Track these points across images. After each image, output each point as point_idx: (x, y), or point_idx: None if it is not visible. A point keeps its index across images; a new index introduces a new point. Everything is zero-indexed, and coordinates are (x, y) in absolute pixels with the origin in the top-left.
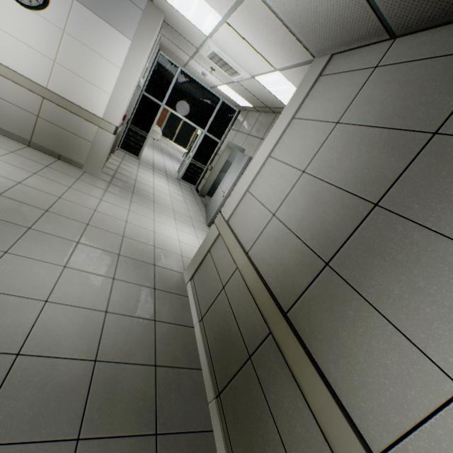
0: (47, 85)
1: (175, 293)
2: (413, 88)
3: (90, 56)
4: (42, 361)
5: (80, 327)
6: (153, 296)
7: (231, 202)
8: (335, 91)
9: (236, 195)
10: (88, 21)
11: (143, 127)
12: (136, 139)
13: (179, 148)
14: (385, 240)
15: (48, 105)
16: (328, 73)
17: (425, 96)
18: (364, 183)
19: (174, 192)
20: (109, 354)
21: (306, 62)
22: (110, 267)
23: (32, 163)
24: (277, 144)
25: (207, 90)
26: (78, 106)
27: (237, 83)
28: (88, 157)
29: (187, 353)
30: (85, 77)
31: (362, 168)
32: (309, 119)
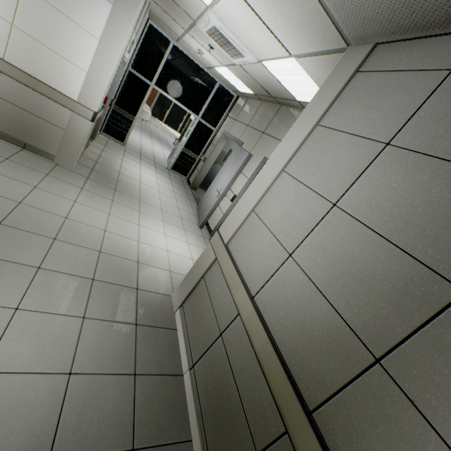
0: (4, 55)
1: (161, 327)
2: None
3: (60, 21)
4: None
5: (30, 408)
6: (134, 337)
7: (232, 221)
8: (383, 97)
9: (239, 213)
10: None
11: (129, 109)
12: (121, 122)
13: (170, 130)
14: None
15: (7, 81)
16: (370, 69)
17: None
18: (441, 250)
19: (163, 186)
20: (69, 446)
21: (335, 50)
22: (80, 300)
23: None
24: (293, 156)
25: (203, 70)
26: (46, 84)
27: (239, 67)
28: (60, 147)
29: (175, 418)
30: (54, 48)
31: (434, 224)
32: (342, 130)
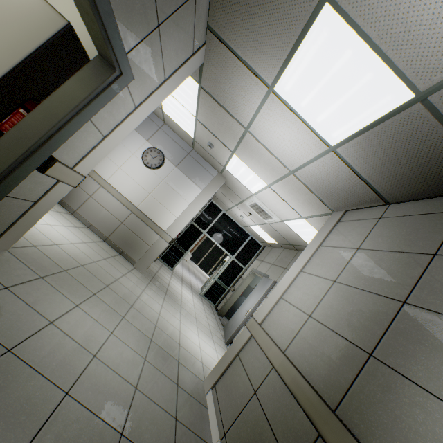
0: (138, 205)
1: (195, 398)
2: (410, 229)
3: (173, 194)
4: (81, 409)
5: (114, 392)
6: (176, 392)
7: (265, 307)
8: (352, 230)
9: (270, 300)
10: (179, 177)
11: (184, 246)
12: (175, 253)
13: (202, 271)
14: (420, 329)
15: (132, 217)
16: (345, 220)
17: (419, 234)
18: (390, 287)
19: (197, 304)
20: (133, 433)
21: (326, 214)
22: (144, 347)
23: (104, 251)
24: (307, 263)
25: (241, 227)
26: (152, 221)
27: (268, 225)
28: (142, 256)
29: None
30: (165, 205)
31: (385, 277)
32: (334, 246)
